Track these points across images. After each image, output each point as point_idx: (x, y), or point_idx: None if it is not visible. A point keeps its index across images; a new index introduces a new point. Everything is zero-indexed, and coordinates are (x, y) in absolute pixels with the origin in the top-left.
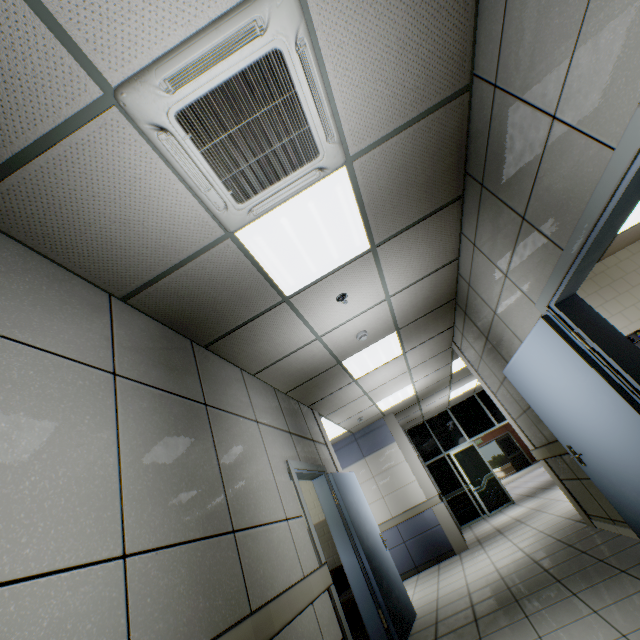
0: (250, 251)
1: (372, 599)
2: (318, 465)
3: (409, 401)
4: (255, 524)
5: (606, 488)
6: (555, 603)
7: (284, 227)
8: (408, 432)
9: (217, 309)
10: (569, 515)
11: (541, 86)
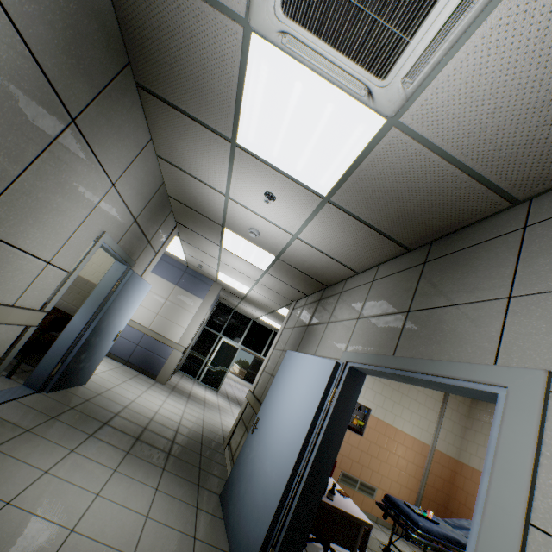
0: (248, 67)
1: (64, 355)
2: (130, 258)
3: (238, 293)
4: (6, 240)
5: (244, 452)
6: (150, 463)
7: (293, 92)
8: (219, 303)
9: (175, 70)
10: (225, 429)
11: (539, 271)
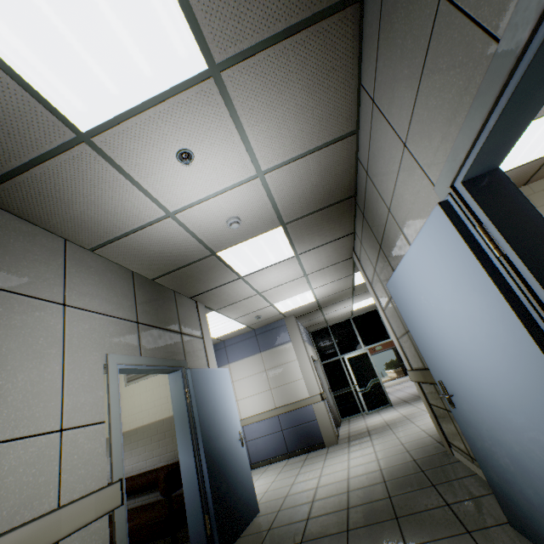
0: None
1: (201, 504)
2: (174, 360)
3: (310, 307)
4: None
5: (473, 439)
6: None
7: None
8: (312, 334)
9: None
10: (433, 432)
11: None
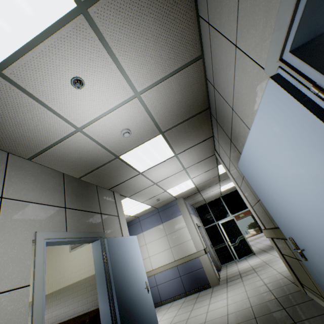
0: None
1: None
2: (94, 233)
3: (192, 190)
4: None
5: None
6: None
7: None
8: (196, 209)
9: None
10: (287, 274)
11: None
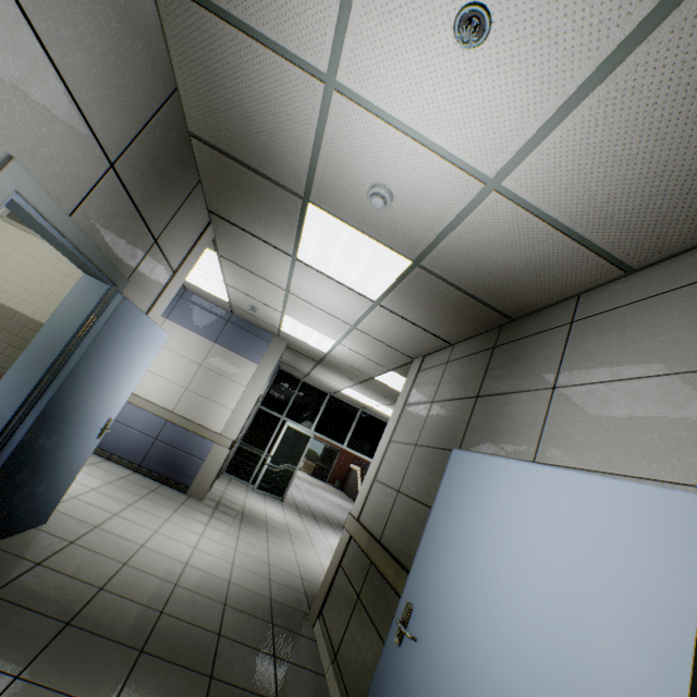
0: None
1: None
2: (113, 266)
3: (313, 352)
4: None
5: (386, 694)
6: None
7: None
8: (280, 372)
9: None
10: (306, 576)
11: None
